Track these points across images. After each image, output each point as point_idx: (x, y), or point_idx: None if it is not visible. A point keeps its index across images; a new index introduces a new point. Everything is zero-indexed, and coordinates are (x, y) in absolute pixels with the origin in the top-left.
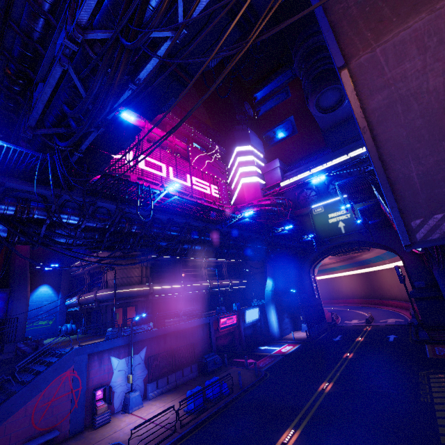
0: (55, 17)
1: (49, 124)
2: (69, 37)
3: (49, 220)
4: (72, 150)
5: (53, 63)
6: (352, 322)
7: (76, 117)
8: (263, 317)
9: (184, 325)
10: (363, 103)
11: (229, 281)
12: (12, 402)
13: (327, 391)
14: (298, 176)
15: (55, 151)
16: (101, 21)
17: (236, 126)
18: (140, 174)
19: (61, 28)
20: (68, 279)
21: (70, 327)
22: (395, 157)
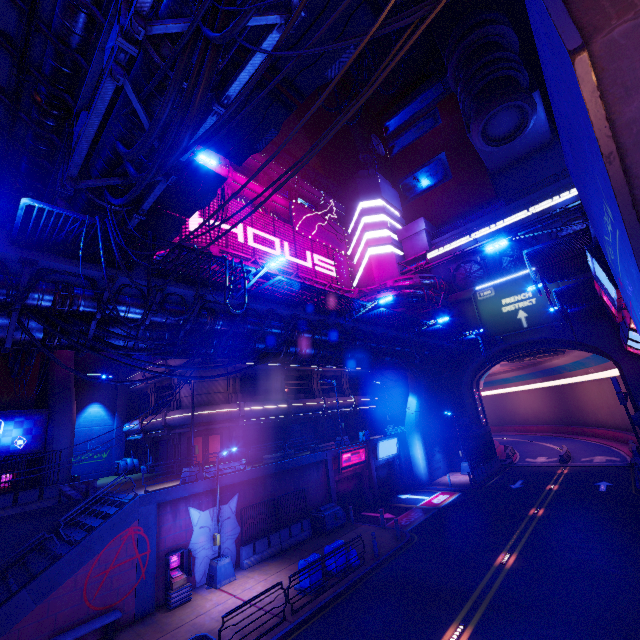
0: (101, 10)
1: (97, 172)
2: (124, 33)
3: (100, 314)
4: (129, 212)
5: (101, 80)
6: (538, 461)
7: (135, 161)
8: (403, 451)
9: (291, 463)
10: (612, 111)
11: (352, 398)
12: (56, 570)
13: (509, 566)
14: (454, 243)
15: (106, 214)
16: (171, 6)
17: (359, 171)
18: (224, 246)
19: (111, 24)
20: (126, 396)
21: (131, 463)
22: None
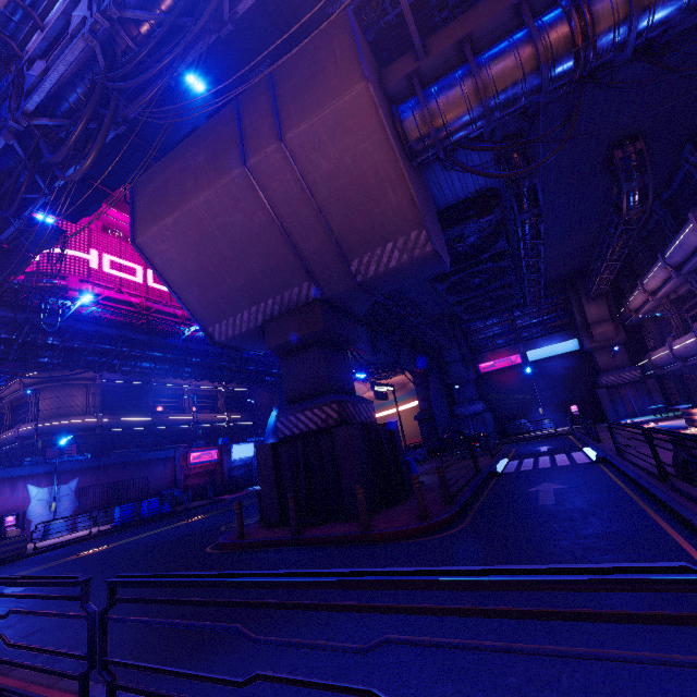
0: None
1: None
2: None
3: None
4: None
5: None
6: None
7: None
8: None
9: (136, 457)
10: (152, 261)
11: (225, 415)
12: None
13: None
14: None
15: None
16: None
17: None
18: (87, 275)
19: None
20: None
21: None
22: (181, 291)
